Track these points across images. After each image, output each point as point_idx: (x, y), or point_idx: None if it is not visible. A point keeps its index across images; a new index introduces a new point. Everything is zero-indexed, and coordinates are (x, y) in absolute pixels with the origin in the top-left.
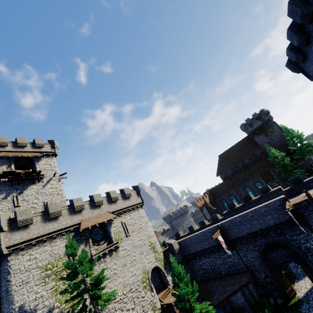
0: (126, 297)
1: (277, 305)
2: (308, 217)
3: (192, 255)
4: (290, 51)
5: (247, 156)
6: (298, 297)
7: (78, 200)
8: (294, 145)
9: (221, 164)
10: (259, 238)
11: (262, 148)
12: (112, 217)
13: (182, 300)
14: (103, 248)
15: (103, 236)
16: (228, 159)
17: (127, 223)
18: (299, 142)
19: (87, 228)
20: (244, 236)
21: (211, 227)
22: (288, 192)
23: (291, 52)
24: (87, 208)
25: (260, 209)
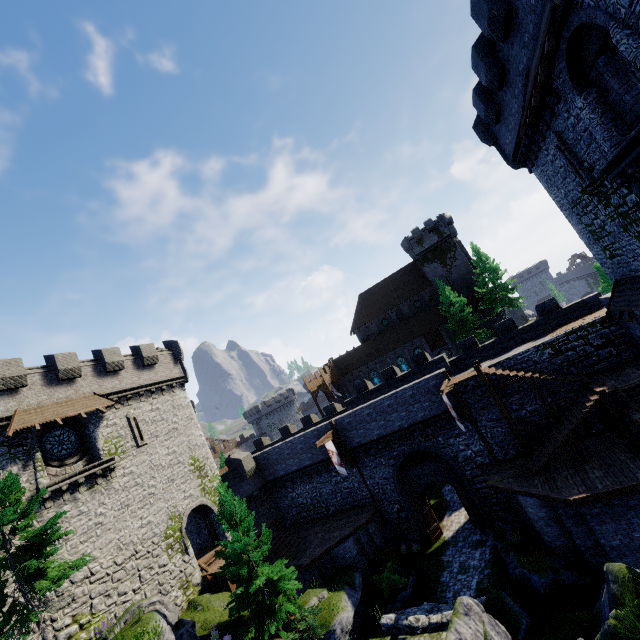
0: (121, 570)
1: (411, 554)
2: (474, 406)
3: (281, 479)
4: (478, 97)
5: (408, 300)
6: (444, 538)
7: (11, 363)
8: (482, 286)
9: (361, 312)
10: (398, 444)
11: (434, 287)
12: (103, 405)
13: (238, 562)
14: (72, 472)
15: (78, 448)
16: (374, 303)
17: (143, 420)
18: (489, 280)
19: (33, 428)
20: (374, 441)
21: (319, 427)
22: (454, 365)
23: (479, 98)
24: (37, 383)
25: (404, 393)
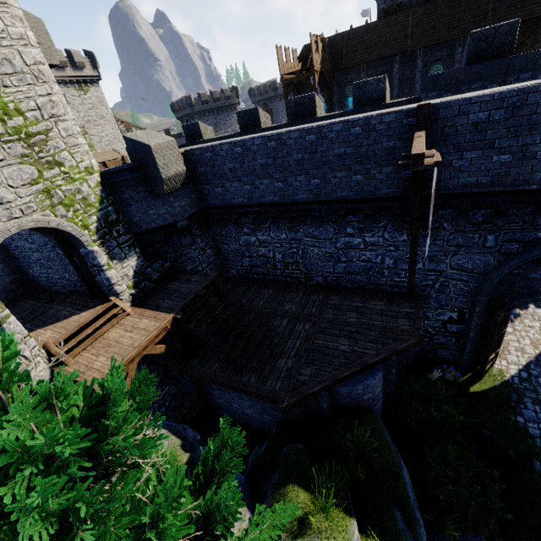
0: None
1: (442, 383)
2: None
3: (234, 210)
4: None
5: None
6: (501, 372)
7: None
8: None
9: None
10: None
11: None
12: None
13: None
14: None
15: None
16: None
17: None
18: None
19: None
20: (517, 194)
21: (373, 115)
22: None
23: None
24: None
25: None
